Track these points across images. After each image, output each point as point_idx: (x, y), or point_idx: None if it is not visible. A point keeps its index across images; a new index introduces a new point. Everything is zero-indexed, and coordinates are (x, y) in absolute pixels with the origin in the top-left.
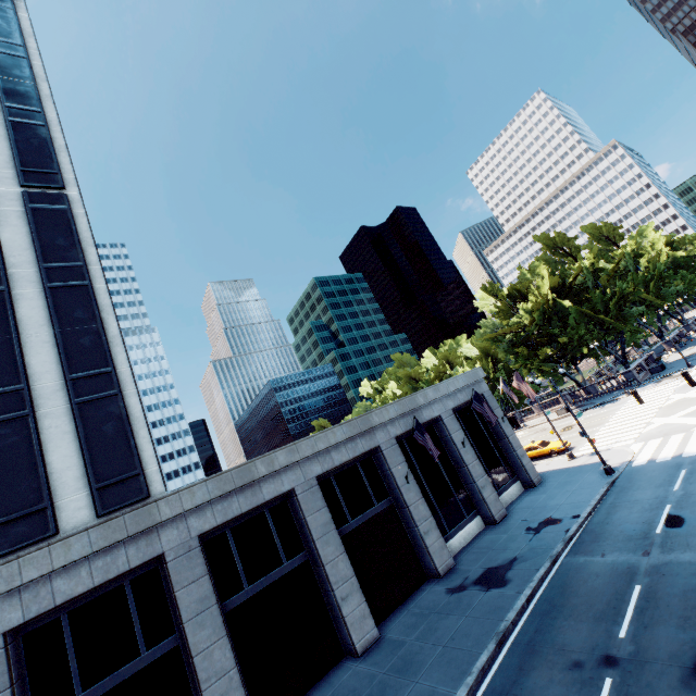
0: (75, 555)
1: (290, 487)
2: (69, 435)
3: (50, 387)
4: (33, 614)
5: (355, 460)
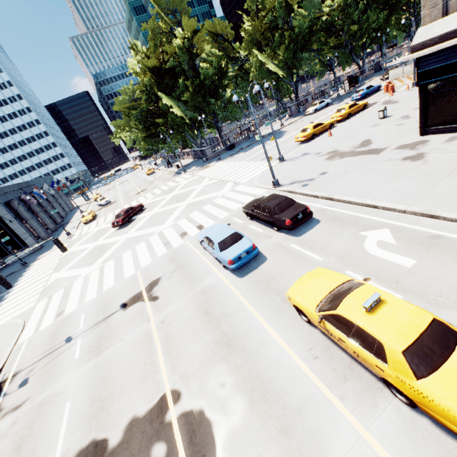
0: None
1: None
2: None
3: None
4: None
5: None
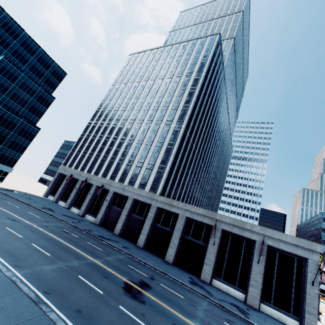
0: (143, 194)
1: (178, 213)
2: (154, 175)
3: (156, 166)
4: (136, 198)
5: (205, 224)
